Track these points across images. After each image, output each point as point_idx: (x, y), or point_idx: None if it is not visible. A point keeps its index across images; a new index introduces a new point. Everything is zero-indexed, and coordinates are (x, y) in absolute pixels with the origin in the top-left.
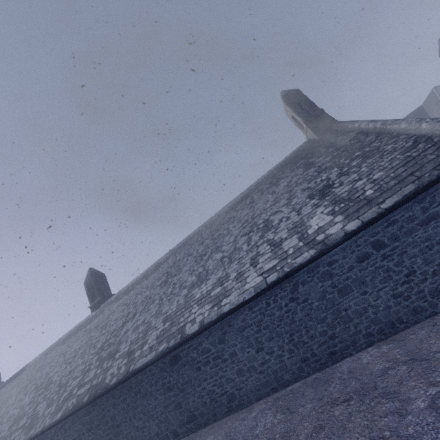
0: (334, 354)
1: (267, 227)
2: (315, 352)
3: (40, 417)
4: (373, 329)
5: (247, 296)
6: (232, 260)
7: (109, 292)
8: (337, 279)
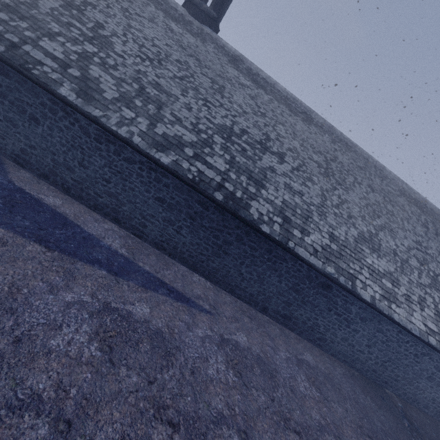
0: (385, 383)
1: (436, 285)
2: (382, 375)
3: (110, 102)
4: (409, 395)
5: (413, 330)
6: (404, 270)
7: (220, 20)
8: (438, 374)
